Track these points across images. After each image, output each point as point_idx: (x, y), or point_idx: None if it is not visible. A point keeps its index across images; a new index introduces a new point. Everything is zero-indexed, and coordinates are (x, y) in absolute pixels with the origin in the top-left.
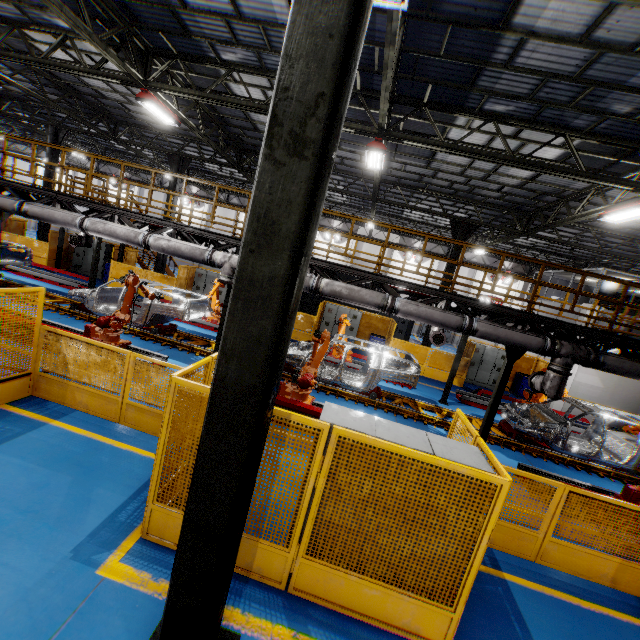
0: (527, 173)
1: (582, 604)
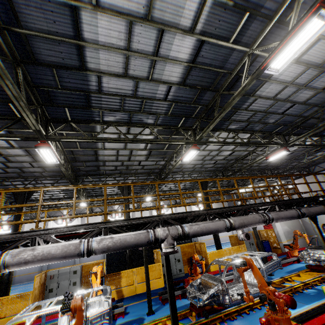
0: (229, 152)
1: None
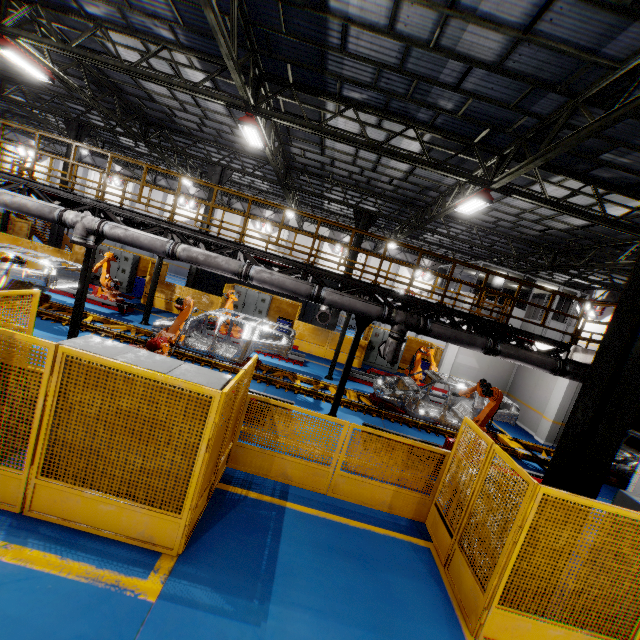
0: (405, 166)
1: (350, 524)
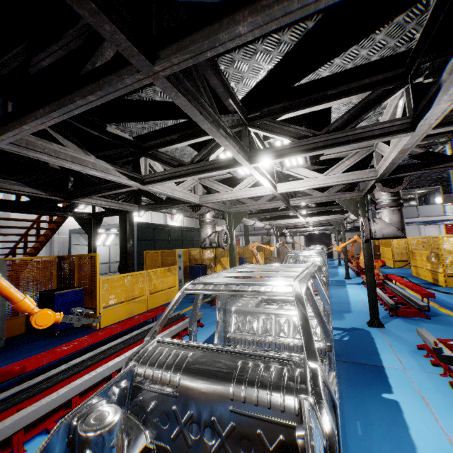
0: None
1: None
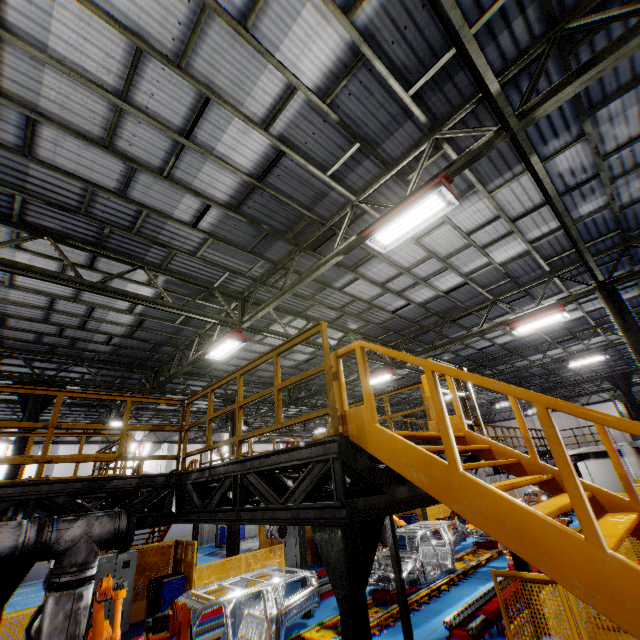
0: None
1: None
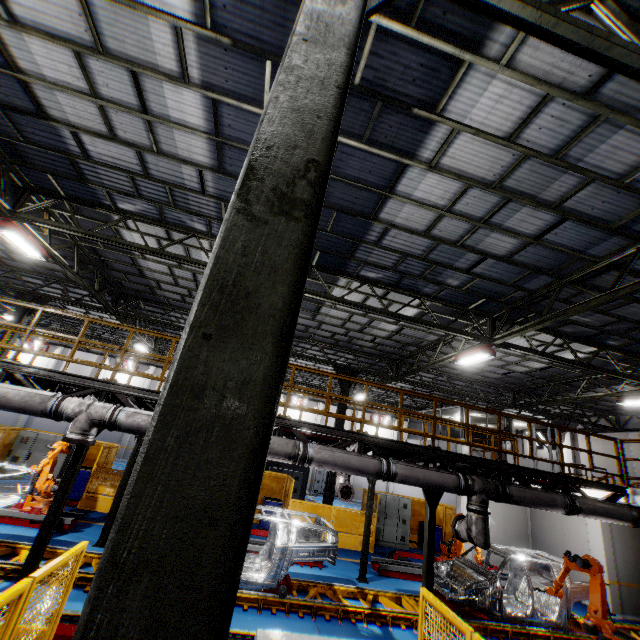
0: (393, 327)
1: None
